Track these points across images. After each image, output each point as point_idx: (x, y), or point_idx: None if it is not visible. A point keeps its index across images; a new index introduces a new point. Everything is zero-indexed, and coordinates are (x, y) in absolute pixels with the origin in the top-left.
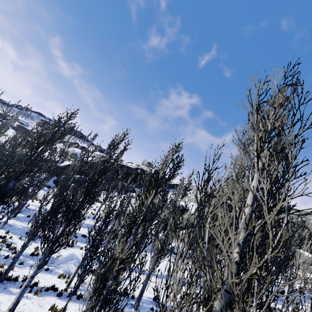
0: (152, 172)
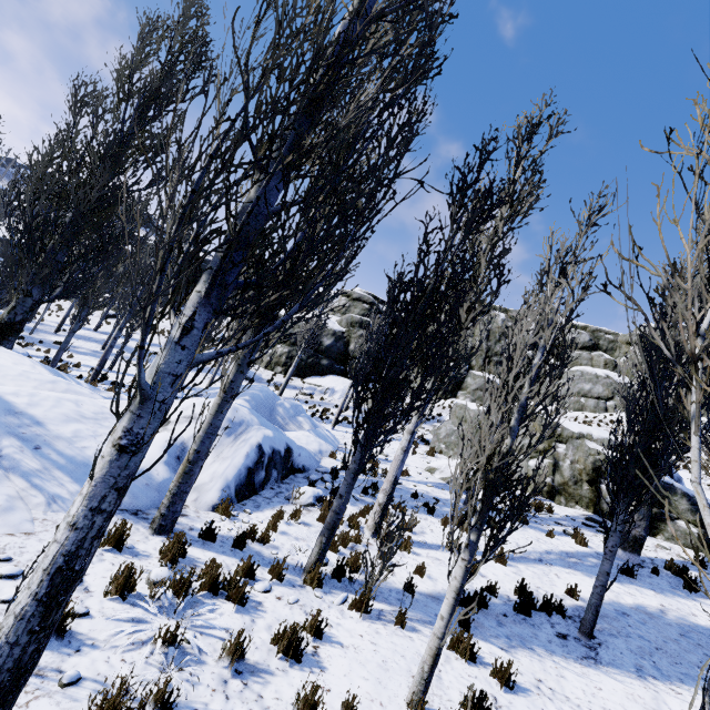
0: None
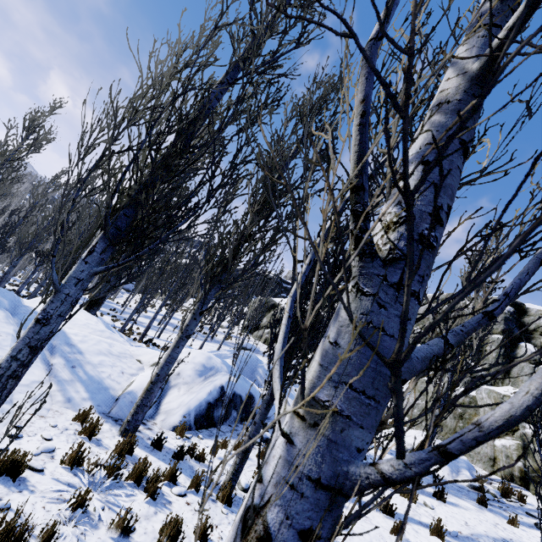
0: (270, 275)
